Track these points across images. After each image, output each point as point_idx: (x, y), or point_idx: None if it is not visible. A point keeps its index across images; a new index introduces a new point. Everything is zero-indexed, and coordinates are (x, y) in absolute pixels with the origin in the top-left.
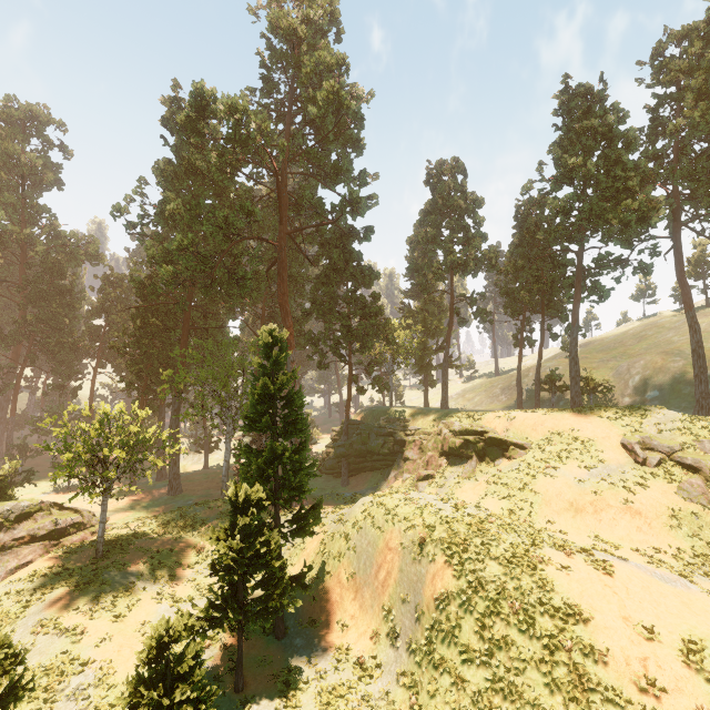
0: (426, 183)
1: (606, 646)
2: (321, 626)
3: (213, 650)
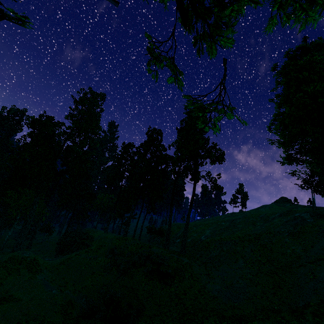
0: (122, 149)
1: None
2: None
3: None
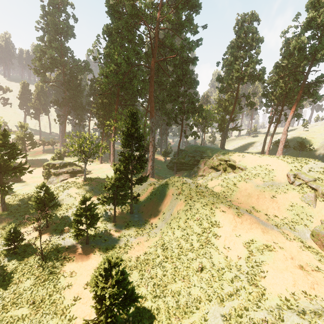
0: (234, 28)
1: (221, 235)
2: (144, 213)
3: (111, 212)
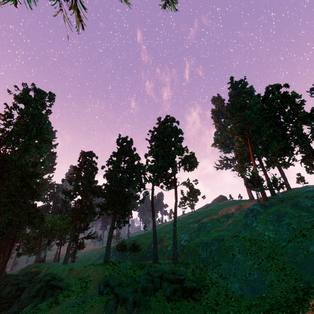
0: (79, 158)
1: None
2: None
3: None
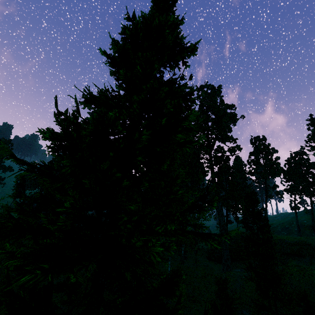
0: (251, 143)
1: None
2: None
3: None
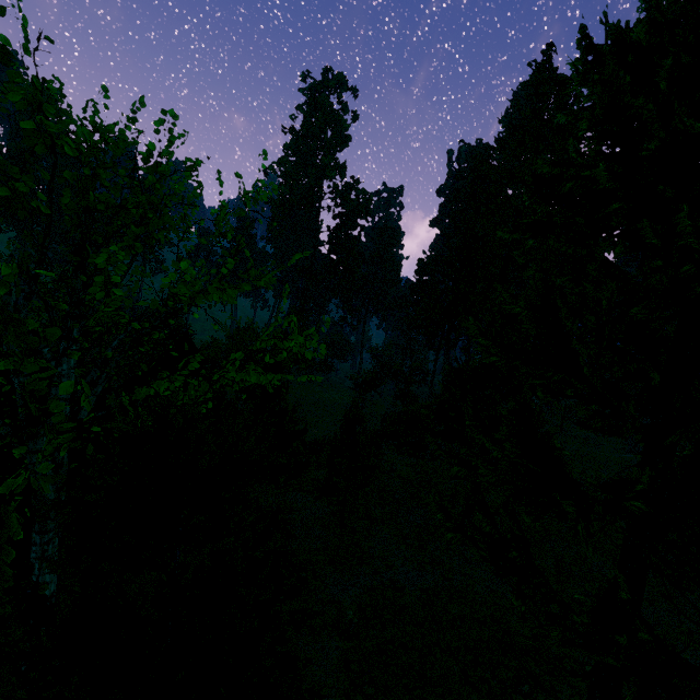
0: None
1: None
2: None
3: None
